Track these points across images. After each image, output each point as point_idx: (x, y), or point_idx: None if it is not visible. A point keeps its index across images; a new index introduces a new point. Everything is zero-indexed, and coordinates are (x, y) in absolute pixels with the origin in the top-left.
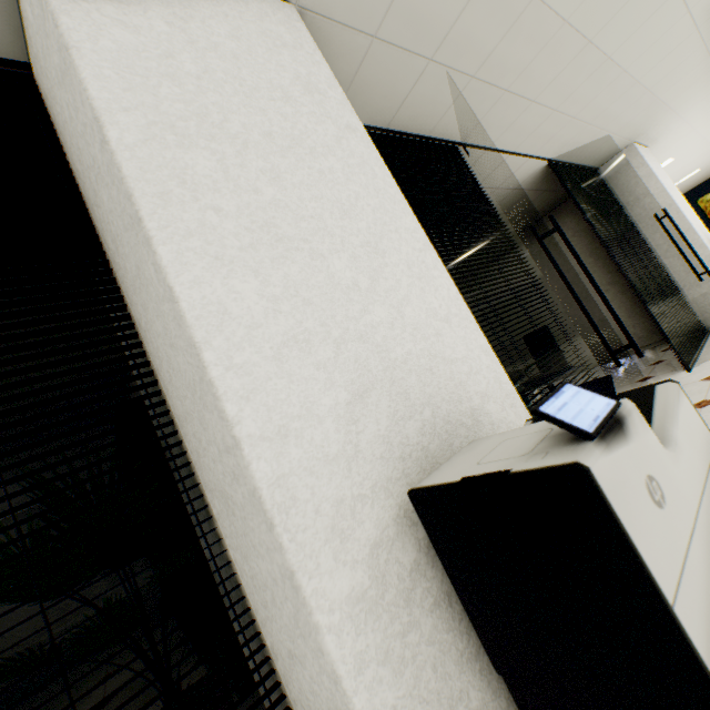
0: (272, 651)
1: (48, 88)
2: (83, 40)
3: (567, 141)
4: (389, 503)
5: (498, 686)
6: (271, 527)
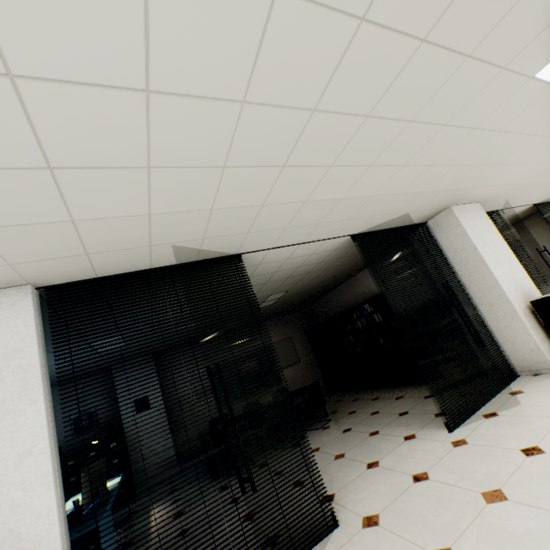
0: (494, 332)
1: (439, 230)
2: (468, 232)
3: (544, 198)
4: (523, 305)
5: (542, 331)
6: (510, 303)
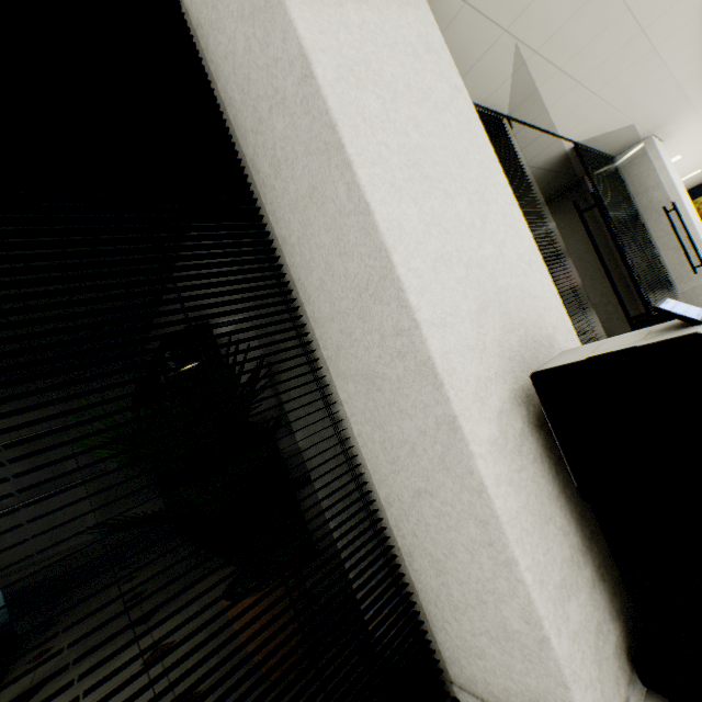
0: (384, 502)
1: (209, 18)
2: None
3: (596, 126)
4: (505, 387)
5: (570, 519)
6: (439, 386)
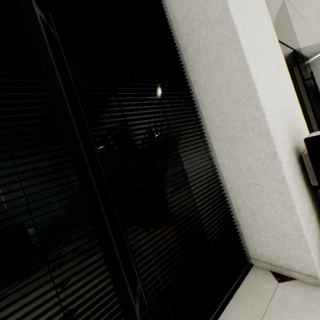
0: (229, 190)
1: None
2: None
3: (305, 42)
4: (289, 145)
5: (309, 197)
6: (270, 140)
